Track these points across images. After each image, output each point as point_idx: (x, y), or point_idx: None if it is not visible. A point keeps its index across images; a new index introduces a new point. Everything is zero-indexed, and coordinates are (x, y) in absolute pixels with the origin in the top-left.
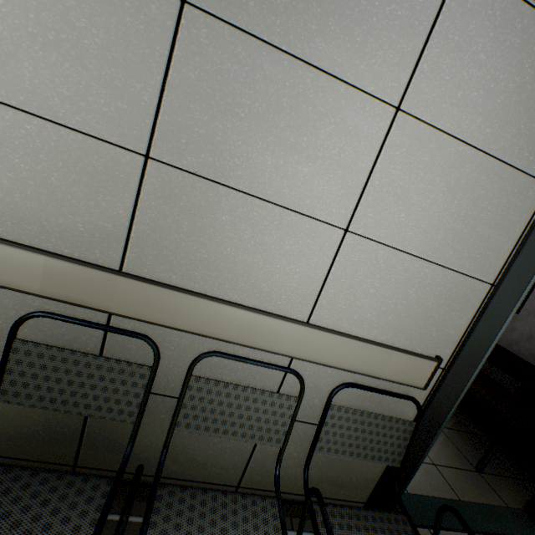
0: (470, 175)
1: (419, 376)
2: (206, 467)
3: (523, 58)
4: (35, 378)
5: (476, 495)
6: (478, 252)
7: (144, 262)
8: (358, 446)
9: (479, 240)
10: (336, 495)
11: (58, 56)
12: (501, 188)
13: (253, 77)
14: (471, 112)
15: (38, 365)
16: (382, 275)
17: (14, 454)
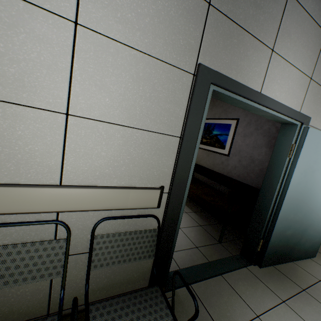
0: (144, 70)
1: (152, 201)
2: (13, 312)
3: None
4: None
5: (217, 255)
6: (166, 118)
7: None
8: (123, 256)
9: (164, 111)
10: (127, 289)
11: None
12: (166, 78)
13: None
14: (131, 28)
15: None
16: (107, 142)
17: None
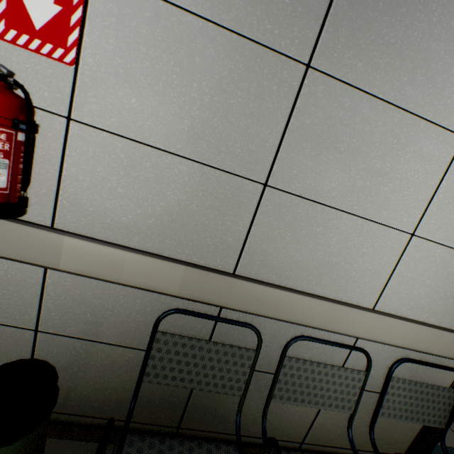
0: None
1: None
2: (278, 427)
3: None
4: (170, 362)
5: None
6: None
7: (252, 266)
8: (411, 411)
9: None
10: (379, 449)
11: (209, 113)
12: None
13: (353, 119)
14: None
15: (172, 352)
16: (437, 269)
17: (134, 418)
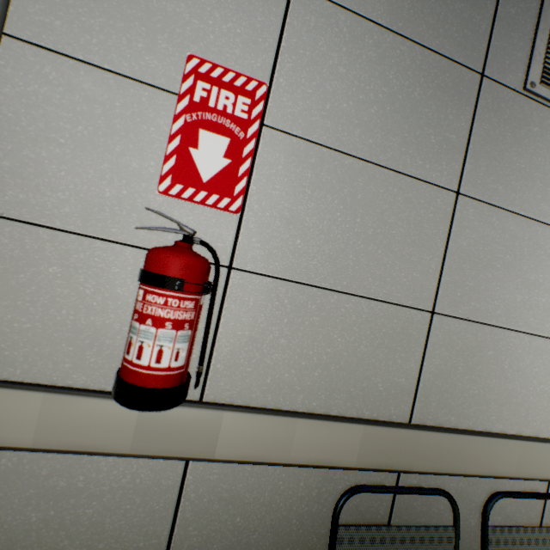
0: None
1: None
2: None
3: None
4: None
5: None
6: None
7: (428, 409)
8: None
9: None
10: None
11: (373, 245)
12: None
13: (503, 236)
14: None
15: None
16: None
17: None
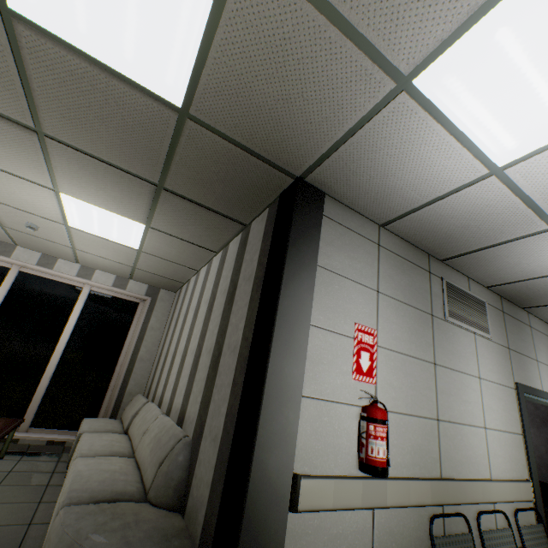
0: (499, 393)
1: (529, 493)
2: None
3: (493, 353)
4: None
5: None
6: (513, 421)
7: (445, 470)
8: None
9: (511, 416)
10: None
11: (415, 391)
12: (507, 394)
13: (451, 380)
14: (491, 372)
15: None
16: (498, 443)
17: None
